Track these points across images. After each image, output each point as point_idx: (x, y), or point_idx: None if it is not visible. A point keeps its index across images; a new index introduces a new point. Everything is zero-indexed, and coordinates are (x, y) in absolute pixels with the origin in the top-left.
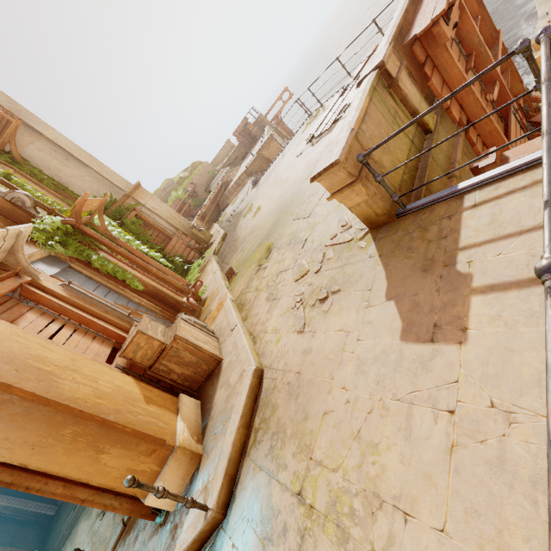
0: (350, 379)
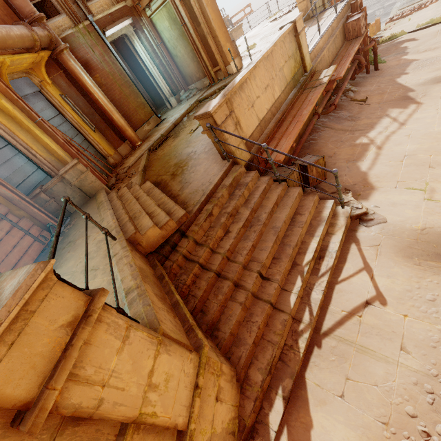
0: None
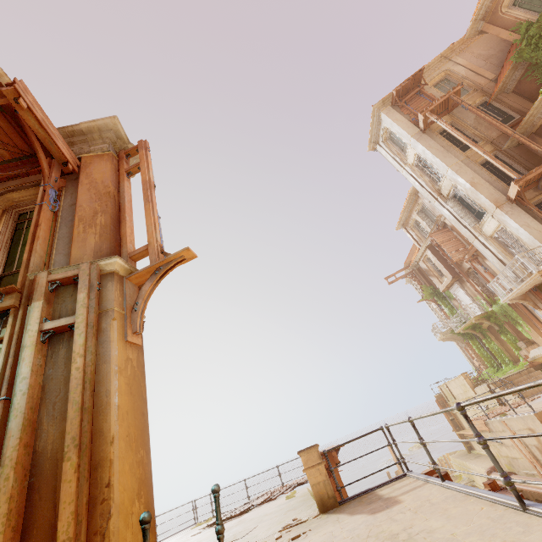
0: (348, 534)
